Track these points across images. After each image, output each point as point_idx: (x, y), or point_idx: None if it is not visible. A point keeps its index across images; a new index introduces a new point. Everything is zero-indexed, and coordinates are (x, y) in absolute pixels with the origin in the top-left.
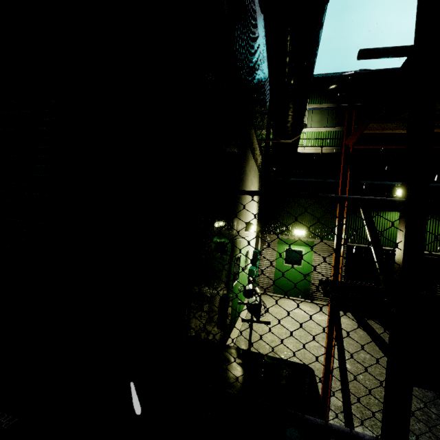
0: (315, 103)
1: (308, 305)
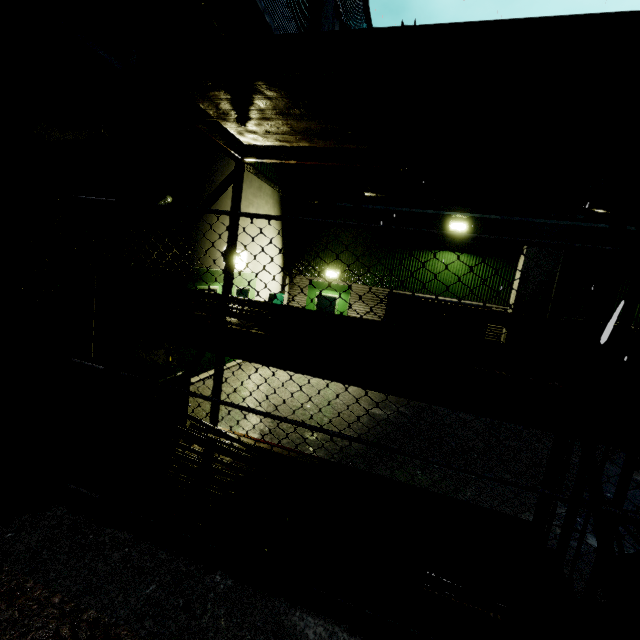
0: None
1: None
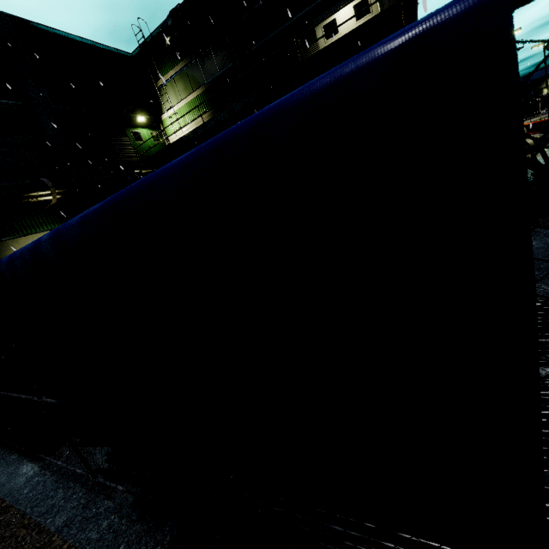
0: (171, 69)
1: None
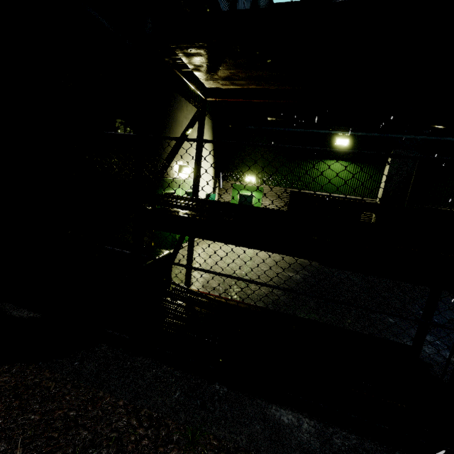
0: None
1: None
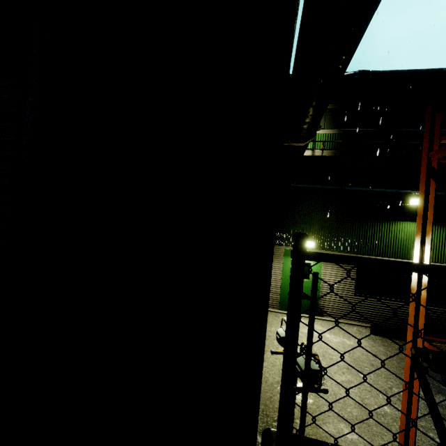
0: None
1: (318, 323)
